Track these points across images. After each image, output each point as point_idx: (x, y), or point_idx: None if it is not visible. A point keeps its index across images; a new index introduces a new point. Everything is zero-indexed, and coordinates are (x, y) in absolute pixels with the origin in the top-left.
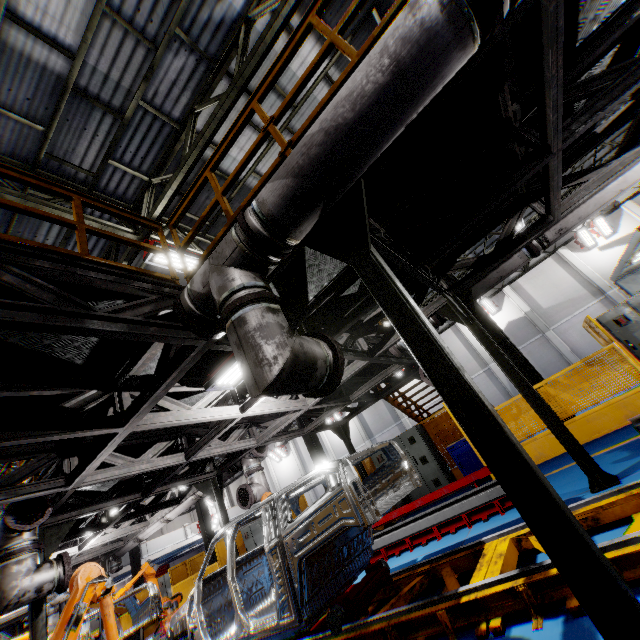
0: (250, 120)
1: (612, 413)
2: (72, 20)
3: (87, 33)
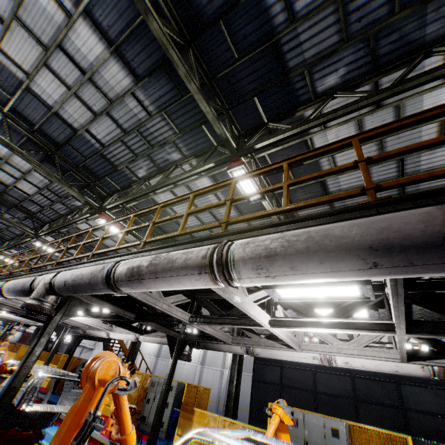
0: (88, 223)
1: (104, 411)
2: (31, 191)
3: (34, 194)
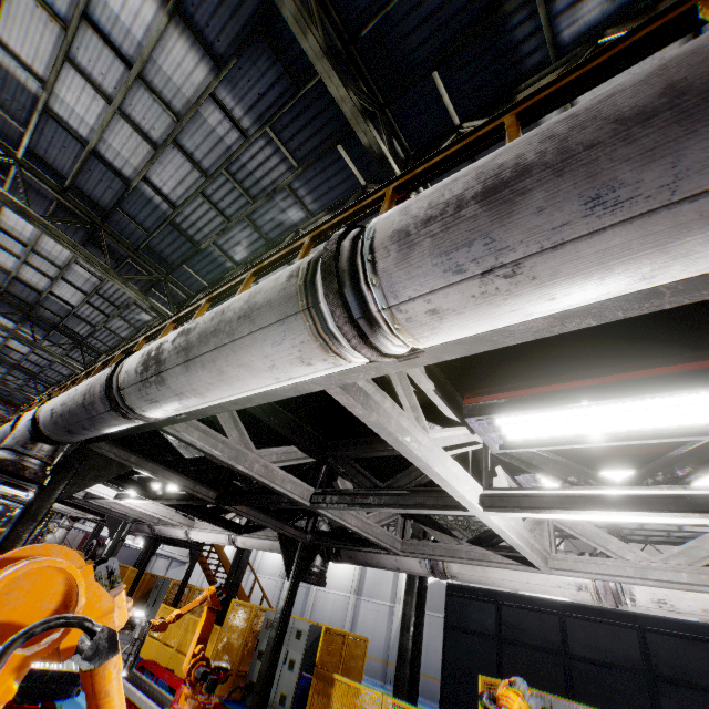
0: None
1: None
2: (74, 299)
3: (79, 305)
